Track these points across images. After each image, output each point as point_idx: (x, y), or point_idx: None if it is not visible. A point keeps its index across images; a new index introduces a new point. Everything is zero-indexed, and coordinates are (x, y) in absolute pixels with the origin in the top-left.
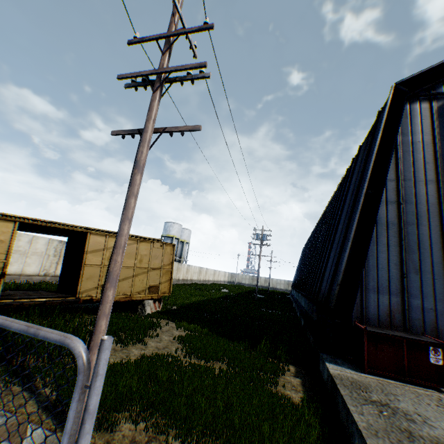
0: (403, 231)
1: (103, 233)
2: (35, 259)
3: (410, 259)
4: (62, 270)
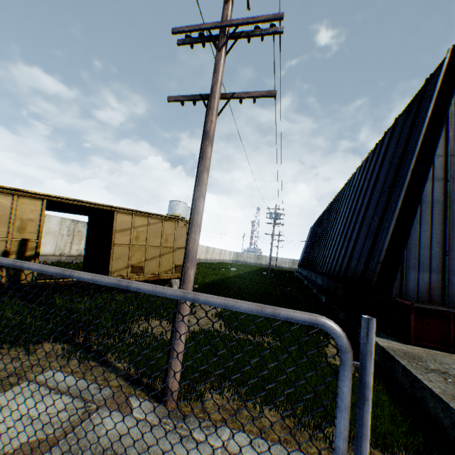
0: (448, 209)
1: (129, 212)
2: (49, 239)
3: (453, 238)
4: (85, 249)
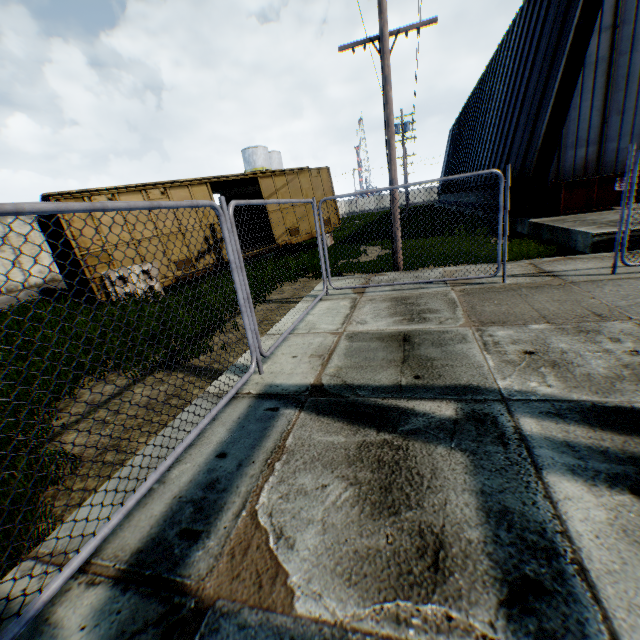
0: (613, 67)
1: (268, 174)
2: None
3: (614, 101)
4: None
